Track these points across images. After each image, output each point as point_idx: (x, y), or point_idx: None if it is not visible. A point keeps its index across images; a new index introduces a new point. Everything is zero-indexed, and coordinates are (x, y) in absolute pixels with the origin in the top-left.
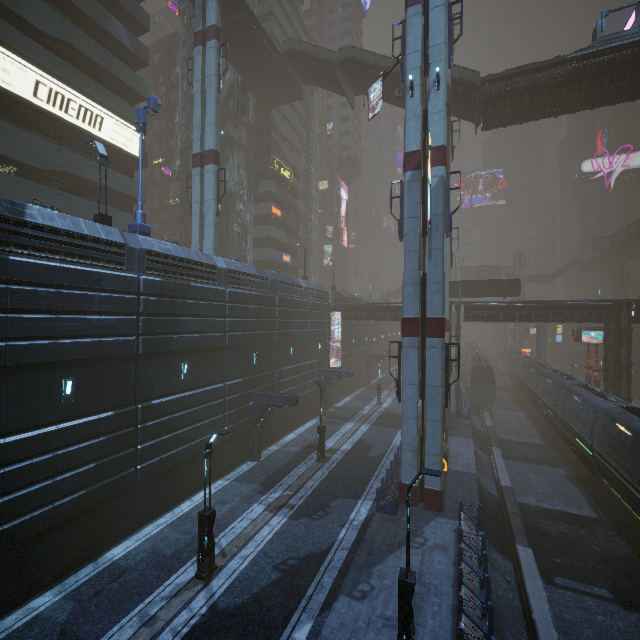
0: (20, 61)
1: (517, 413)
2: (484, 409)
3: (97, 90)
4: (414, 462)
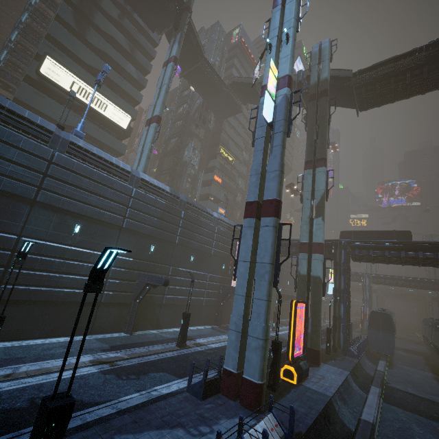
0: (67, 71)
1: (424, 372)
2: (382, 358)
3: (110, 93)
4: (237, 344)
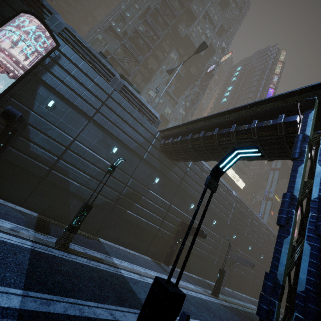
0: (232, 170)
1: None
2: None
3: (239, 173)
4: None
